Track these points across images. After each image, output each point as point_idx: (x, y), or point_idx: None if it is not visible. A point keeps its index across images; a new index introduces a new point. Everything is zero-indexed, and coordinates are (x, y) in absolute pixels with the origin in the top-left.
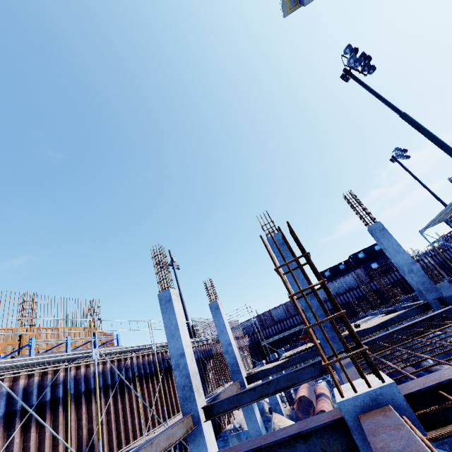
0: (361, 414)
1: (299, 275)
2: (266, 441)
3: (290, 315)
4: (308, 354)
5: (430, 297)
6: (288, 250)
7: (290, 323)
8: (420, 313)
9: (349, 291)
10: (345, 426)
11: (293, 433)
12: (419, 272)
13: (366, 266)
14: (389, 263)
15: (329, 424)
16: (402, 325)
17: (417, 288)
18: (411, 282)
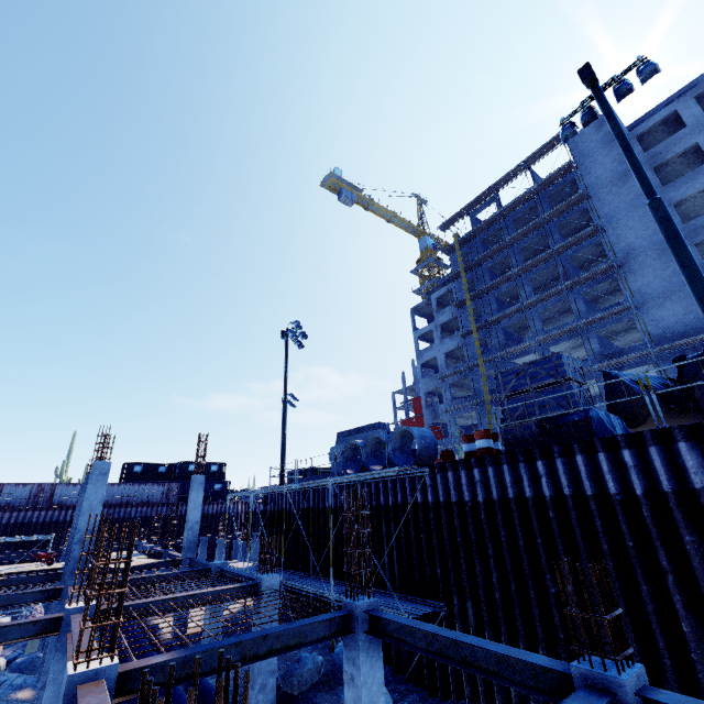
0: (73, 614)
1: (96, 509)
2: (13, 623)
3: (35, 505)
4: (36, 578)
5: (187, 555)
6: (105, 482)
7: (24, 518)
8: (171, 566)
9: (145, 505)
10: (60, 620)
11: (33, 620)
12: (196, 531)
13: (187, 484)
14: (210, 492)
15: (55, 618)
16: (139, 576)
17: (185, 544)
18: (185, 537)
